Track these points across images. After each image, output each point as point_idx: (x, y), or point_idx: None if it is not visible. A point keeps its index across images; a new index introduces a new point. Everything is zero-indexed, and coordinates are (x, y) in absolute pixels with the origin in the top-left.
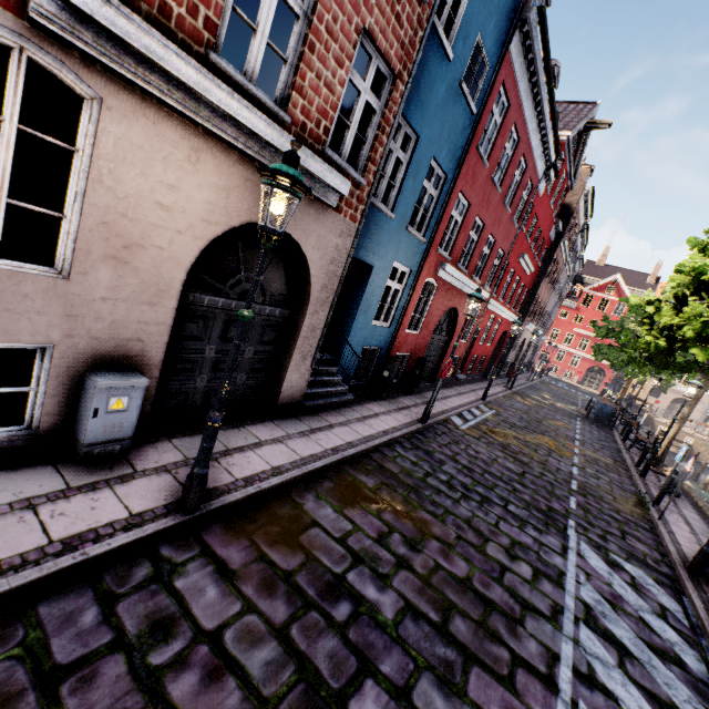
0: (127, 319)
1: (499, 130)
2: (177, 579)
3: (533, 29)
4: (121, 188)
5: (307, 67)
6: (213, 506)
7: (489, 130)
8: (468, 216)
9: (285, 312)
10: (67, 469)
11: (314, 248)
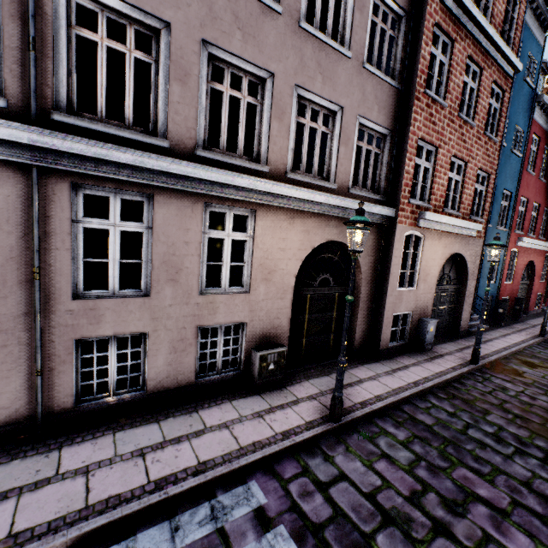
0: (425, 299)
1: (536, 153)
2: (492, 380)
3: (546, 101)
4: (426, 258)
5: (463, 194)
6: (480, 363)
7: (530, 157)
8: (528, 205)
9: (457, 286)
10: (421, 353)
11: (468, 256)
